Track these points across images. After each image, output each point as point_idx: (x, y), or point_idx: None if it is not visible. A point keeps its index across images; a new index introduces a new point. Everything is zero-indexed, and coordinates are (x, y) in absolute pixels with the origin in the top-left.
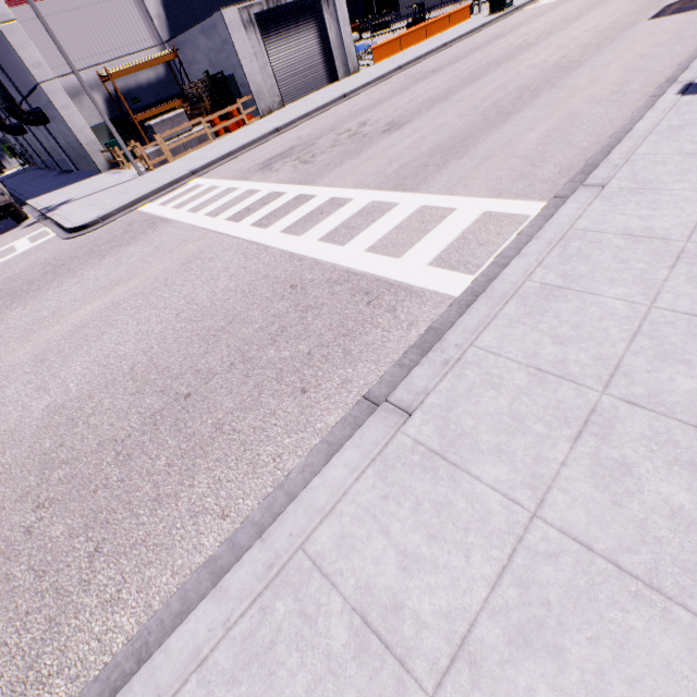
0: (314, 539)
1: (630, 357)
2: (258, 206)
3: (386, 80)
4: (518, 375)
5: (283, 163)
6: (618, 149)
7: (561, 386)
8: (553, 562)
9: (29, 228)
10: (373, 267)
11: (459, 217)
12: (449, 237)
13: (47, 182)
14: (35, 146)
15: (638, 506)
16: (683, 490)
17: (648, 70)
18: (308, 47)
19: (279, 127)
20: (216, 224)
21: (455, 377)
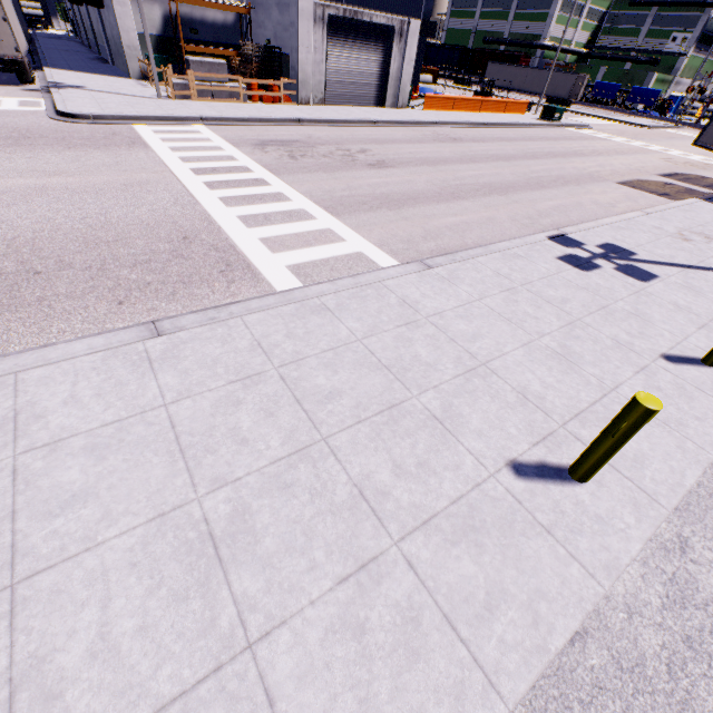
0: (29, 372)
1: (312, 358)
2: (224, 171)
3: (418, 127)
4: (245, 342)
5: (276, 149)
6: (469, 251)
7: (260, 356)
8: (148, 426)
9: (28, 92)
10: (251, 251)
11: (341, 247)
12: (319, 256)
13: (78, 60)
14: (86, 21)
15: (221, 420)
16: (252, 422)
17: (568, 215)
18: (368, 66)
19: (302, 119)
20: (179, 168)
21: (210, 329)
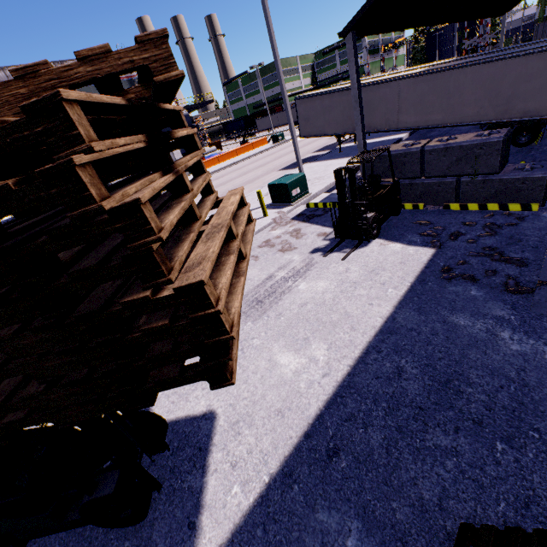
0: None
1: None
2: None
3: None
4: None
5: None
6: None
7: None
8: None
9: None
10: None
11: None
12: None
13: None
14: None
15: None
16: None
17: None
18: None
19: None
20: None
21: None
